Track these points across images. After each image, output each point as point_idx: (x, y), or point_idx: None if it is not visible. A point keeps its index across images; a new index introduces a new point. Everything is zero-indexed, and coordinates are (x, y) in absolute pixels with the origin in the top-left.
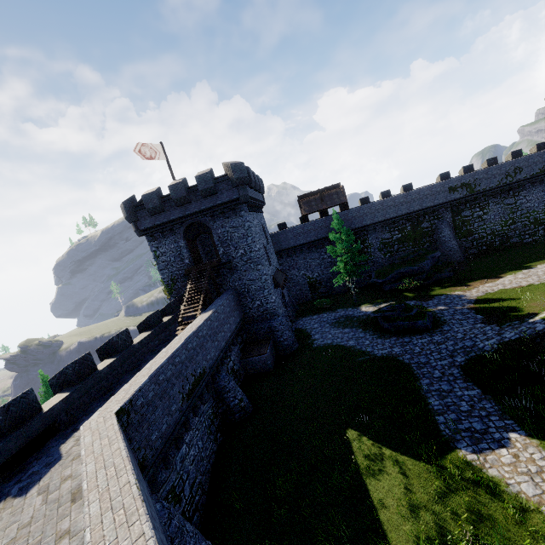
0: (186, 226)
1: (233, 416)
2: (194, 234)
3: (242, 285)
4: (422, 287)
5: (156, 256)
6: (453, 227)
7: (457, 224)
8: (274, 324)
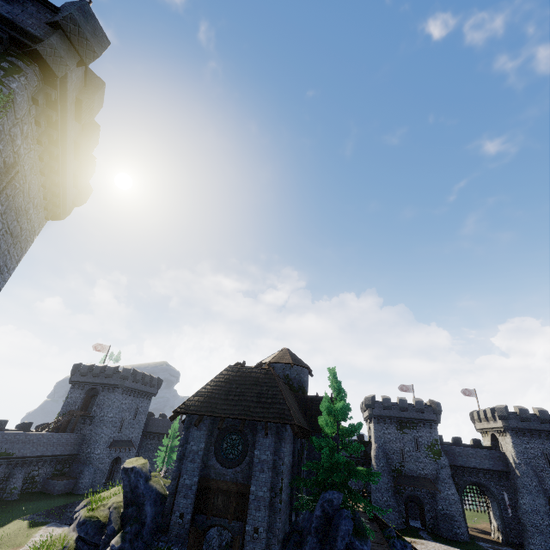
0: (90, 387)
1: (4, 494)
2: (93, 394)
3: (90, 434)
4: None
5: (67, 397)
6: None
7: None
8: (85, 468)
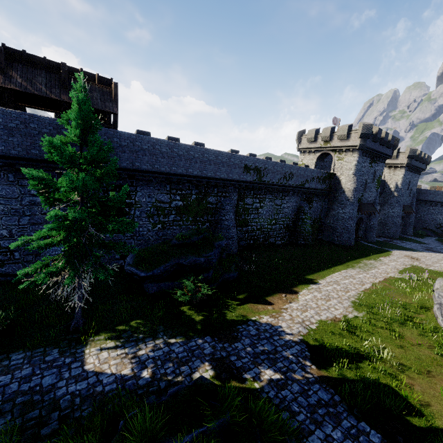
0: None
1: None
2: None
3: None
4: (209, 295)
5: None
6: (235, 212)
7: (239, 210)
8: None
